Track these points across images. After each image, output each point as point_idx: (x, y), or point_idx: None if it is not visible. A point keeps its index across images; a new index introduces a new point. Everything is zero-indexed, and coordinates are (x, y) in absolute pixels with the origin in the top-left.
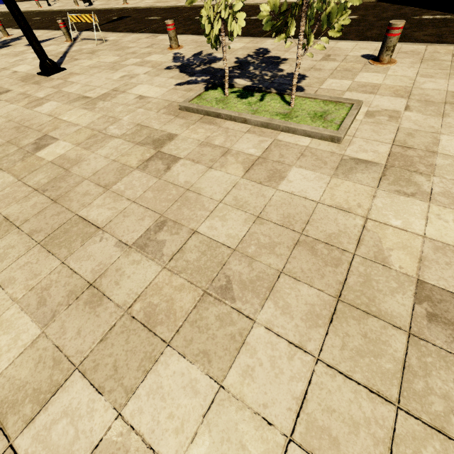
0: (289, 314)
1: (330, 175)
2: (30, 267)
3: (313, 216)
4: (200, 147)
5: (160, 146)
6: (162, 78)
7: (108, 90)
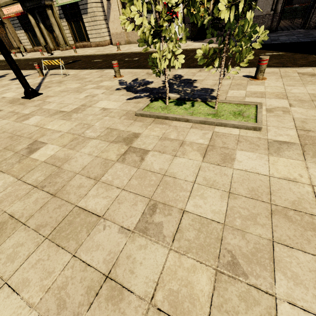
0: (301, 284)
1: (267, 154)
2: (42, 265)
3: (272, 188)
4: (161, 141)
5: (130, 142)
6: (116, 96)
7: (78, 105)
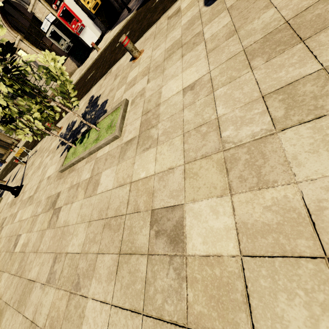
0: (100, 282)
1: (117, 164)
2: (13, 328)
3: (110, 201)
4: (68, 192)
5: (55, 205)
6: (55, 157)
7: (37, 184)
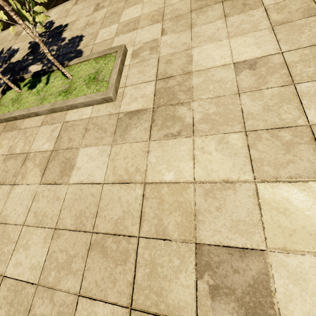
0: None
1: (110, 144)
2: None
3: (101, 204)
4: (4, 163)
5: None
6: None
7: None
